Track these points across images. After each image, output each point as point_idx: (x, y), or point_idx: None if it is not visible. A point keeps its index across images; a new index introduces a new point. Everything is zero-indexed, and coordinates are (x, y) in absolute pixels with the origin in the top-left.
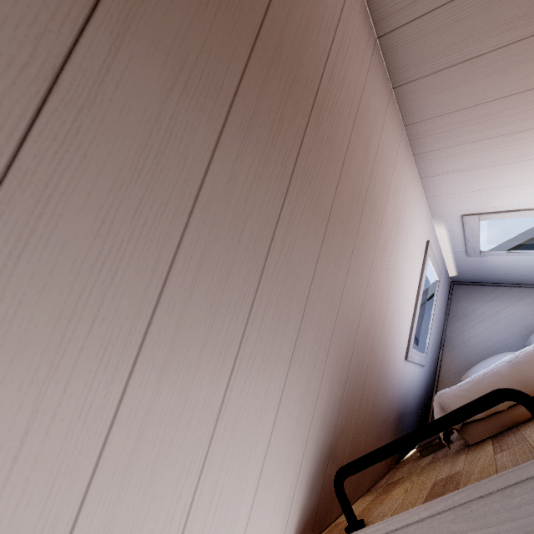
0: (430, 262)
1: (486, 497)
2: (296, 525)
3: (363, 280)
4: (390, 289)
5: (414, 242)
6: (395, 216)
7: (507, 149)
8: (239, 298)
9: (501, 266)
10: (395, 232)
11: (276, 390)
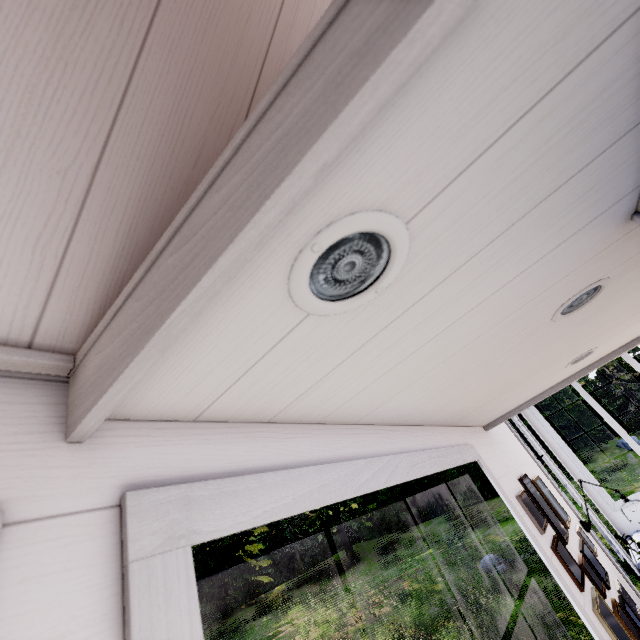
0: None
1: (343, 13)
2: (98, 312)
3: None
4: None
5: None
6: None
7: None
8: None
9: None
10: None
11: None
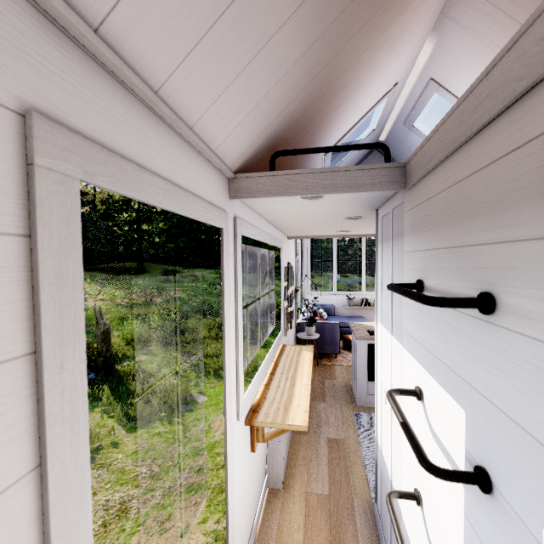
0: (384, 105)
1: (346, 172)
2: (243, 162)
3: (359, 50)
4: (359, 85)
5: (393, 69)
6: (406, 24)
7: (498, 32)
8: None
9: (412, 148)
10: (395, 39)
11: (293, 59)
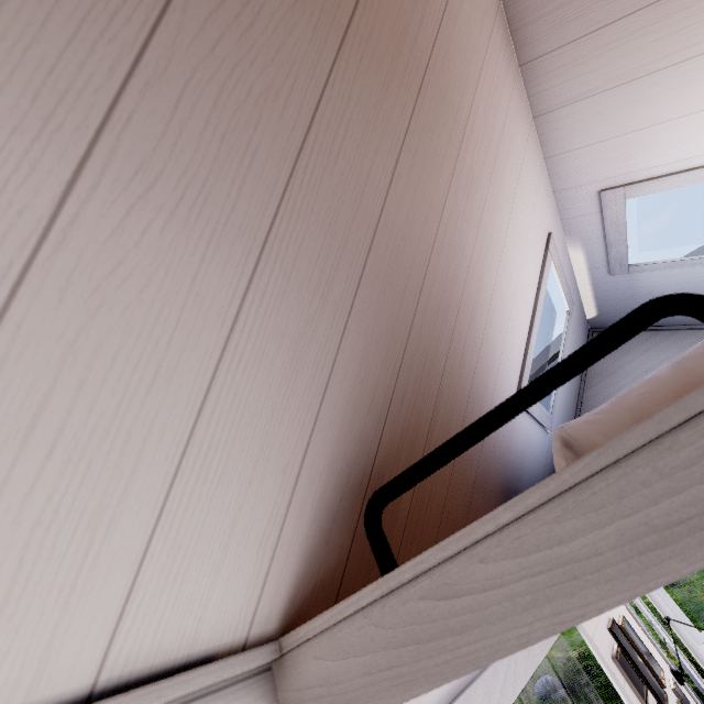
0: (555, 271)
1: (624, 463)
2: (293, 584)
3: (429, 210)
4: (483, 265)
5: (525, 218)
6: (489, 145)
7: (664, 35)
8: (97, 8)
9: (659, 292)
10: (490, 172)
11: (225, 288)
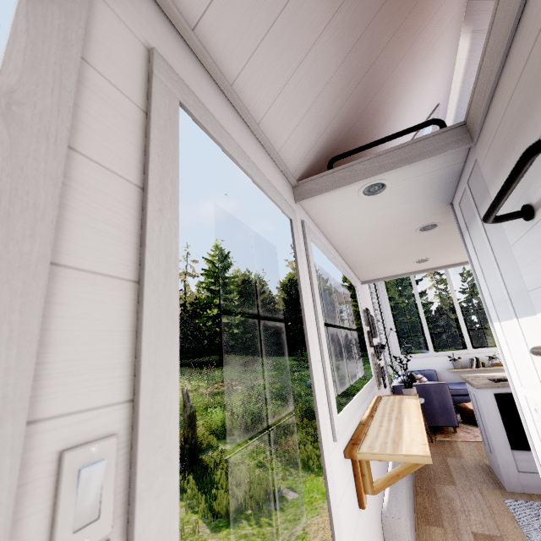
0: (431, 127)
1: (403, 148)
2: (303, 172)
3: (391, 65)
4: (399, 102)
5: (430, 88)
6: (430, 42)
7: None
8: None
9: None
10: (423, 56)
11: (333, 68)
